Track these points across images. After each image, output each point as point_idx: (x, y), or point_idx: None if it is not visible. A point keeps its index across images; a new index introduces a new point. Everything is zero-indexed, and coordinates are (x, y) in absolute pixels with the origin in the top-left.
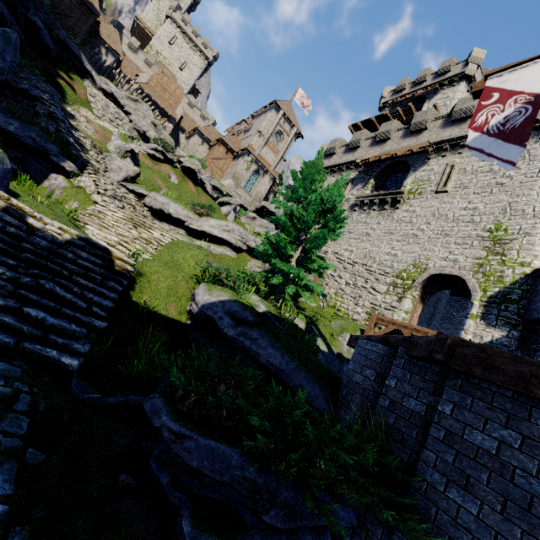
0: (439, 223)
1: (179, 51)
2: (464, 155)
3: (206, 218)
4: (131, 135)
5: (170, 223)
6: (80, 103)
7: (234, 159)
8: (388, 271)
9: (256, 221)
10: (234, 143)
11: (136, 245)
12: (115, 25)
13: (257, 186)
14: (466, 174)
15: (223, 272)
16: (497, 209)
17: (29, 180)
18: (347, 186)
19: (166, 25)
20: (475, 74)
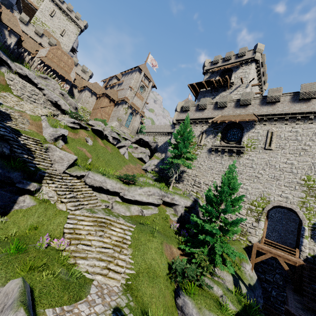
0: (271, 170)
1: (58, 22)
2: (277, 126)
3: (134, 187)
4: (52, 113)
5: (106, 192)
6: (2, 88)
7: (115, 105)
8: (245, 200)
9: (138, 149)
10: (114, 95)
11: (118, 262)
12: (6, 3)
13: (133, 123)
14: (281, 139)
15: (189, 272)
16: (306, 166)
17: (0, 211)
18: (202, 135)
19: (46, 2)
20: (259, 59)
